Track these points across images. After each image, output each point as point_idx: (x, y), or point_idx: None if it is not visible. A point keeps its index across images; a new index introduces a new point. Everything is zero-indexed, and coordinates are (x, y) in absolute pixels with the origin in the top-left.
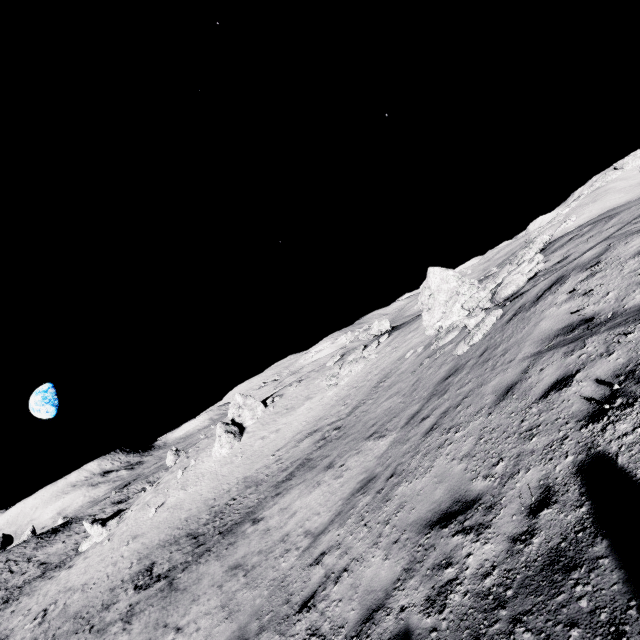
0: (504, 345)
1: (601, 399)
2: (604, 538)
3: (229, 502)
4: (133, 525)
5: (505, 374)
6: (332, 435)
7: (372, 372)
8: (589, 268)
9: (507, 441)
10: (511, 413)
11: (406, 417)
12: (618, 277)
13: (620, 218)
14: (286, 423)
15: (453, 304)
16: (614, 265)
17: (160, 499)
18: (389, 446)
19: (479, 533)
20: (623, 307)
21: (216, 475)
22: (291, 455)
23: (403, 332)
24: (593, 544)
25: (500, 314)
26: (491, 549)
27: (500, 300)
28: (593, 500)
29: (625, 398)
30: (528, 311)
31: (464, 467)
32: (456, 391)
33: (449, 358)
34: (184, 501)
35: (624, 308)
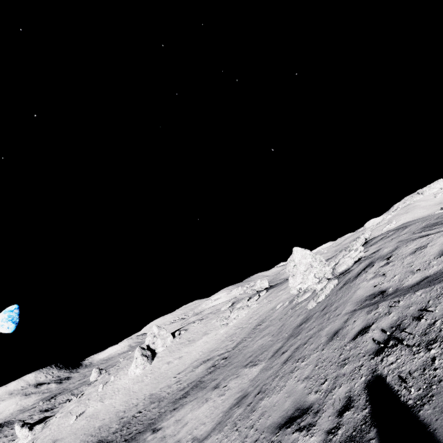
0: (336, 304)
1: (382, 341)
2: (375, 427)
3: (136, 414)
4: (55, 430)
5: (334, 323)
6: (220, 363)
7: (253, 317)
8: (386, 259)
9: (331, 367)
10: (335, 349)
11: (272, 351)
12: (401, 266)
13: (410, 229)
14: (187, 352)
15: (309, 273)
16: (399, 259)
17: (81, 408)
18: (259, 372)
19: (308, 430)
20: (402, 285)
21: (129, 391)
22: (188, 378)
23: (276, 290)
24: (369, 431)
25: (336, 283)
26: (314, 440)
27: (337, 274)
28: (372, 404)
29: (394, 341)
30: (351, 283)
31: (304, 385)
32: (305, 333)
33: (304, 310)
34: (100, 411)
35: (402, 286)
